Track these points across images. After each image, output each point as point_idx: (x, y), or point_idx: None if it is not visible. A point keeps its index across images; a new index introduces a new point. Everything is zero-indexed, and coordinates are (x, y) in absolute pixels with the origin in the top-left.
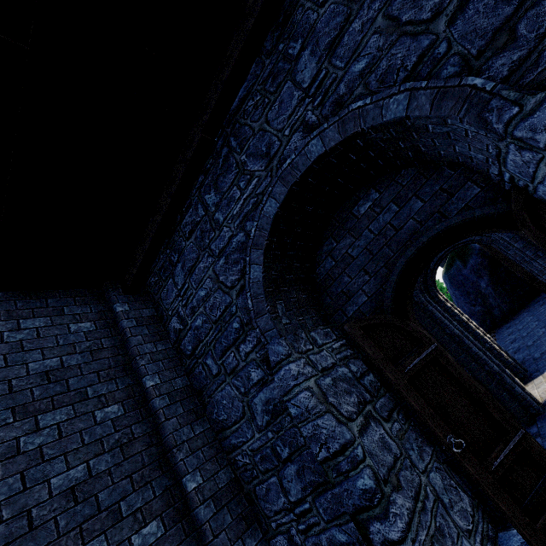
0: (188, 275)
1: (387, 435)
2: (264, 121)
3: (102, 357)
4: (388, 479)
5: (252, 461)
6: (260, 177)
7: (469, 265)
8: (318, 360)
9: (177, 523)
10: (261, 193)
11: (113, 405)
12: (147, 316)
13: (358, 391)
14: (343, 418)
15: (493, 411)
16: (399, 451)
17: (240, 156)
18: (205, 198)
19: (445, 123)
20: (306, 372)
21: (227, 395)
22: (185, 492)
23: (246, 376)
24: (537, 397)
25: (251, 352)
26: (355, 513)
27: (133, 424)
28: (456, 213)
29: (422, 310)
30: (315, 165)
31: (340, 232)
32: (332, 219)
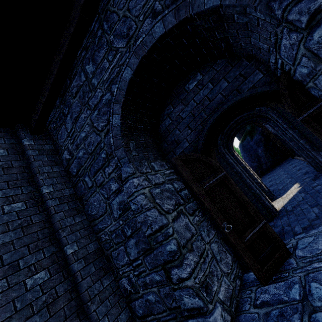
0: (74, 123)
1: (190, 223)
2: (127, 9)
3: (12, 173)
4: (186, 245)
5: (110, 237)
6: (122, 52)
7: (254, 139)
8: (153, 178)
9: (59, 272)
10: (122, 64)
11: (18, 203)
12: (47, 149)
13: (176, 198)
14: (163, 211)
15: (250, 210)
16: (195, 232)
17: (109, 36)
18: (85, 68)
19: (245, 12)
20: (144, 184)
21: (97, 199)
22: (66, 255)
23: (108, 188)
24: (276, 207)
25: (112, 173)
26: (164, 264)
27: (32, 215)
28: (247, 91)
29: (222, 157)
30: (158, 43)
31: (176, 101)
32: (172, 92)
